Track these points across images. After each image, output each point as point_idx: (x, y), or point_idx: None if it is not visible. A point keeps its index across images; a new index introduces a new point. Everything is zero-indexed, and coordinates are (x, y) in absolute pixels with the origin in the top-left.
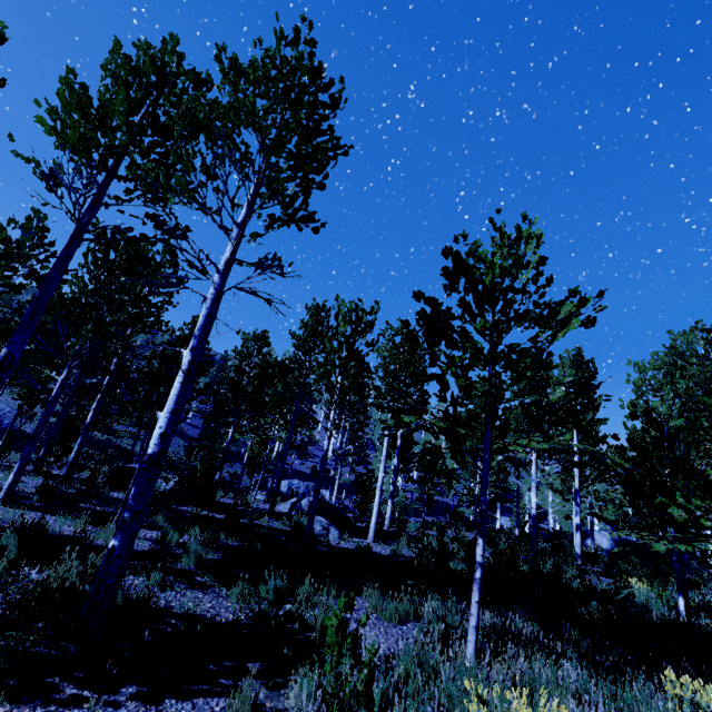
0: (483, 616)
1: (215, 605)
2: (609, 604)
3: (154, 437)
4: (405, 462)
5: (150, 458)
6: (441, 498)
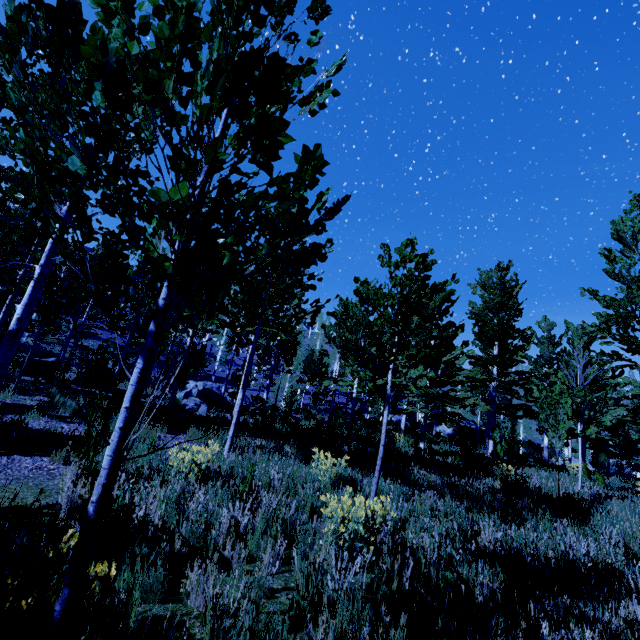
0: (260, 442)
1: (72, 430)
2: (368, 444)
3: (13, 320)
4: (290, 365)
5: (10, 333)
6: (341, 400)
